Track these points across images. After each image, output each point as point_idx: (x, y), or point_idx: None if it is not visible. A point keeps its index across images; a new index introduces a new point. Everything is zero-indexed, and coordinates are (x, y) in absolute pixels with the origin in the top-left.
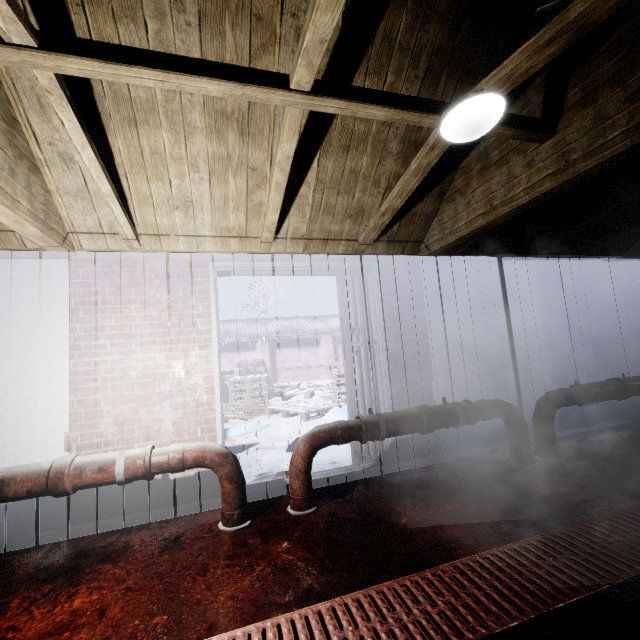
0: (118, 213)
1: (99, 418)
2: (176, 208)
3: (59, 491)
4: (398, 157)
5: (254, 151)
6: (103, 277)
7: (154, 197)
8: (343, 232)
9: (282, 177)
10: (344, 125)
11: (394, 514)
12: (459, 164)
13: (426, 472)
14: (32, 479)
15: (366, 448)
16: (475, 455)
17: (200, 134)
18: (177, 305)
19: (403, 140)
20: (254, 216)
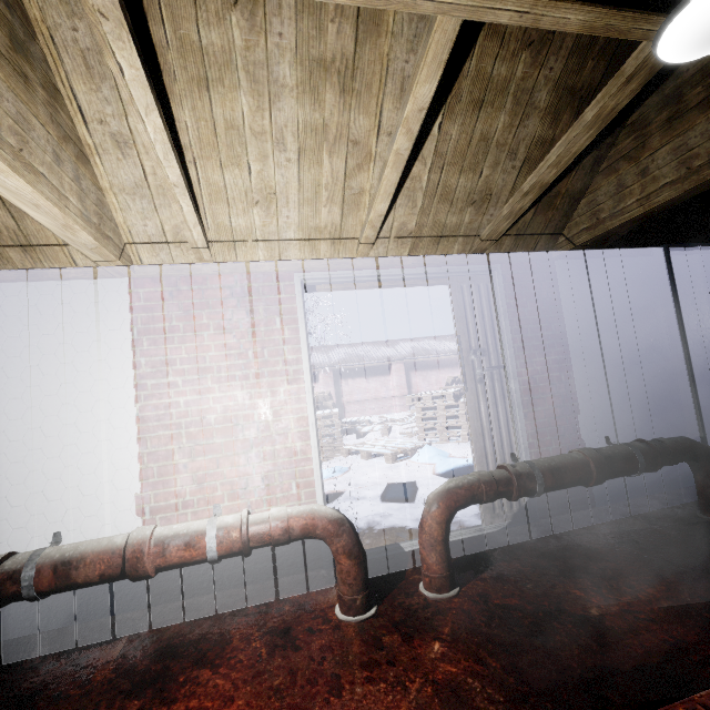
0: (187, 211)
1: (174, 474)
2: (255, 203)
3: (139, 574)
4: (546, 113)
5: (357, 116)
6: (168, 298)
7: (229, 190)
8: (461, 225)
9: (406, 143)
10: (479, 69)
11: (575, 601)
12: (626, 119)
13: (588, 535)
14: (105, 560)
15: (499, 502)
16: (645, 510)
17: (289, 95)
18: (258, 330)
19: (556, 87)
20: (351, 209)
